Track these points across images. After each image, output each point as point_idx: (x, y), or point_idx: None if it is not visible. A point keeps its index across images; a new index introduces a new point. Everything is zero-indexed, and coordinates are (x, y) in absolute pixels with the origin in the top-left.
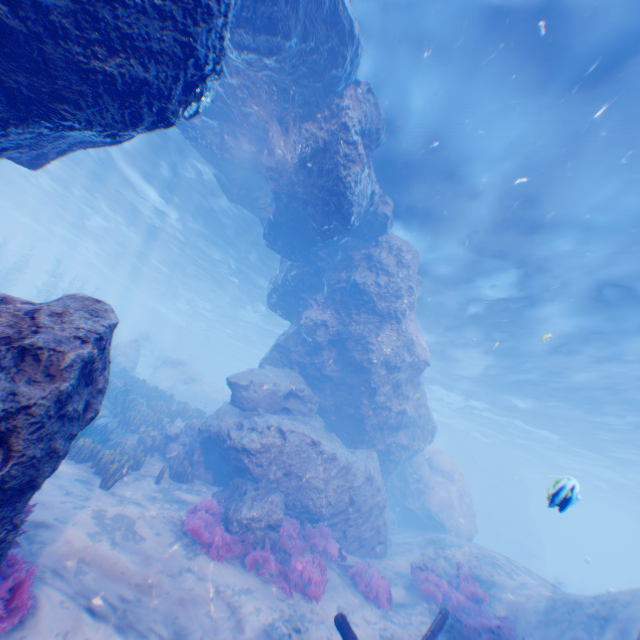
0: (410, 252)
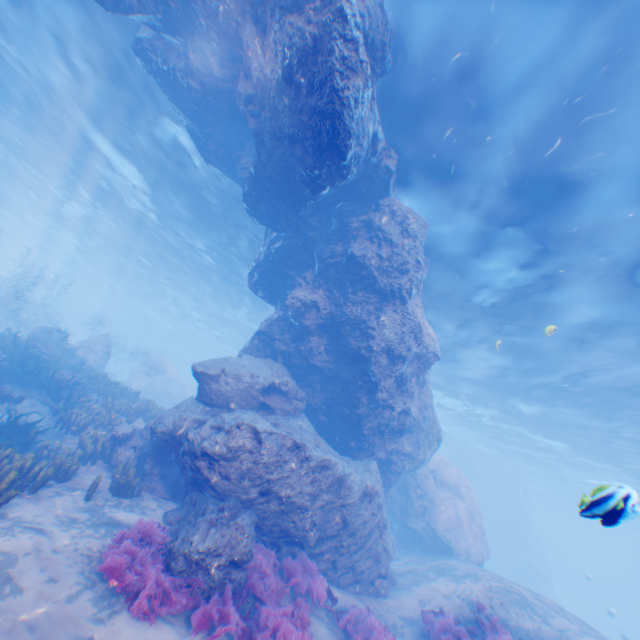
0: (417, 221)
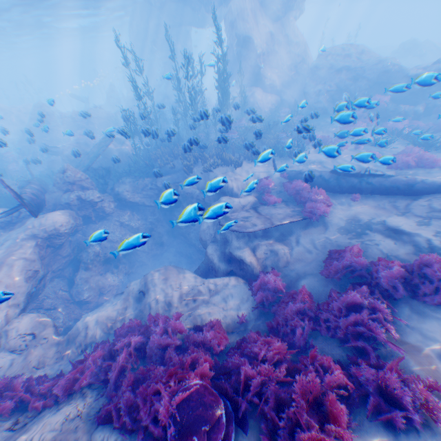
0: None
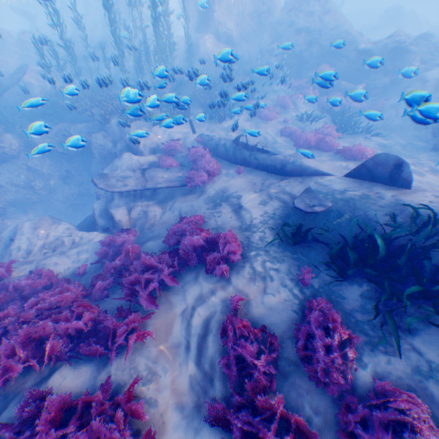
0: None
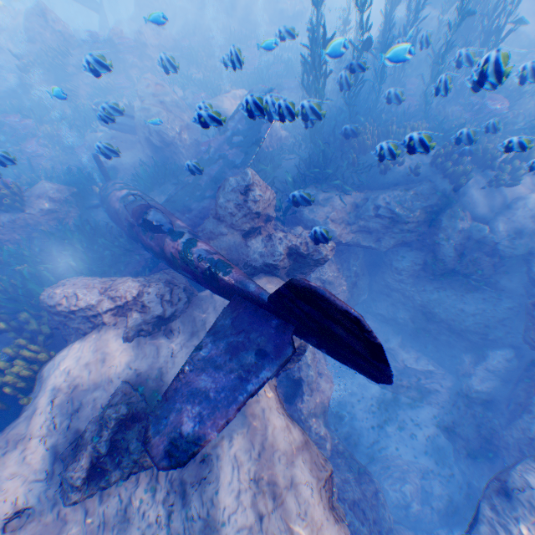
0: None
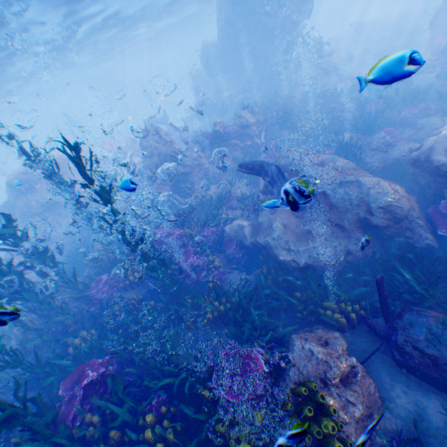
0: None
